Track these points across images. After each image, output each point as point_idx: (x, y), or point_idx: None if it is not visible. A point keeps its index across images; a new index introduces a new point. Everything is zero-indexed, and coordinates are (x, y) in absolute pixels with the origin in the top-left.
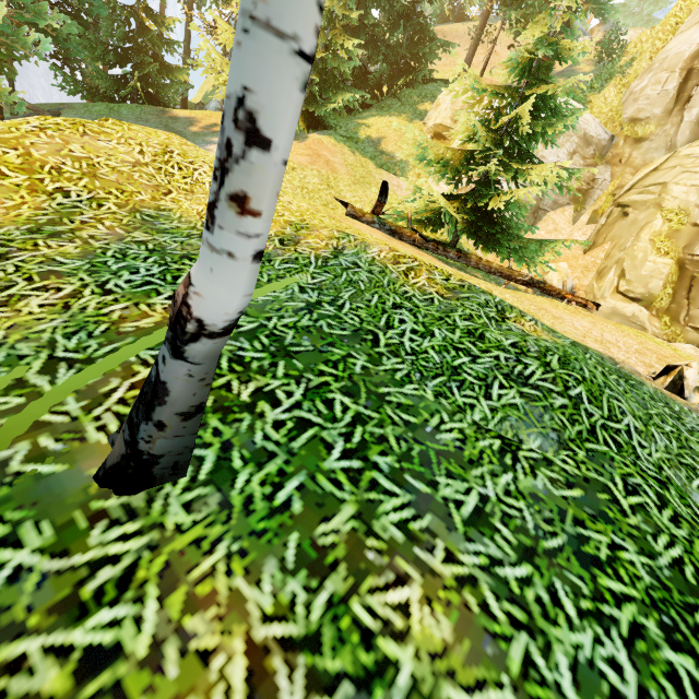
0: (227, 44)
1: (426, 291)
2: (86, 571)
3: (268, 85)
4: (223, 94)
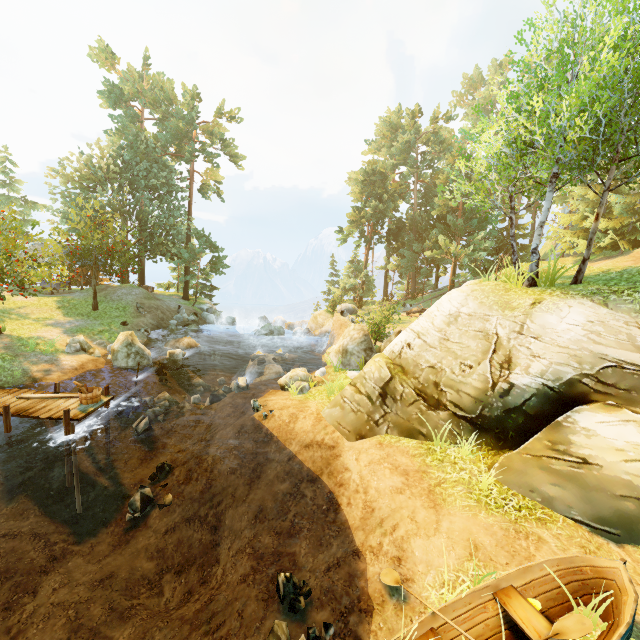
0: (565, 223)
1: None
2: (571, 286)
3: (592, 236)
4: (561, 249)
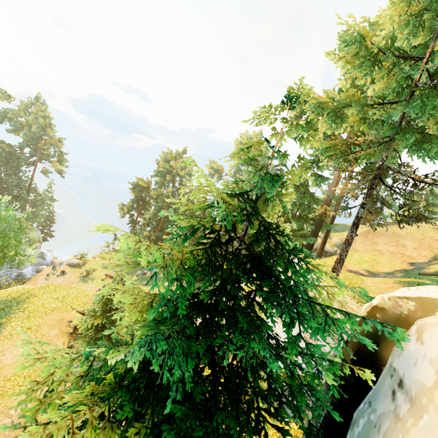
0: None
1: (0, 321)
2: None
3: None
4: None
